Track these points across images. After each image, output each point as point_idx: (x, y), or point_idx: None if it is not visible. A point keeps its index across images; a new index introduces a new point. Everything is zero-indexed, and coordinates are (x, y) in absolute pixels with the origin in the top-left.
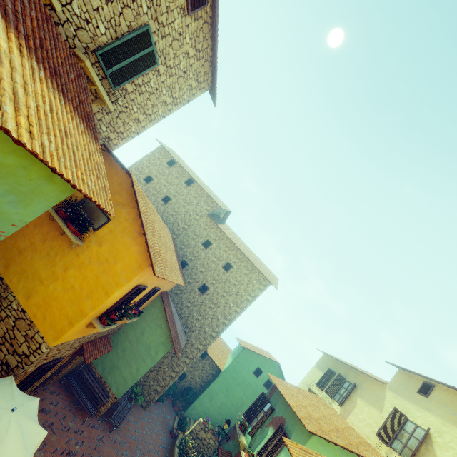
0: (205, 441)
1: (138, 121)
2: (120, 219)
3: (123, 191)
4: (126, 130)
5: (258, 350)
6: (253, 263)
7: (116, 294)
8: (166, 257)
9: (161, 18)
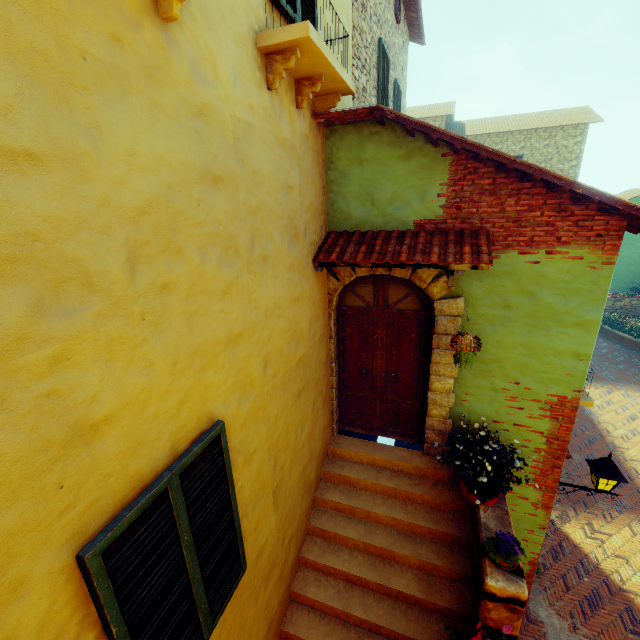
0: (626, 307)
1: None
2: None
3: None
4: None
5: None
6: (547, 127)
7: None
8: None
9: (394, 61)
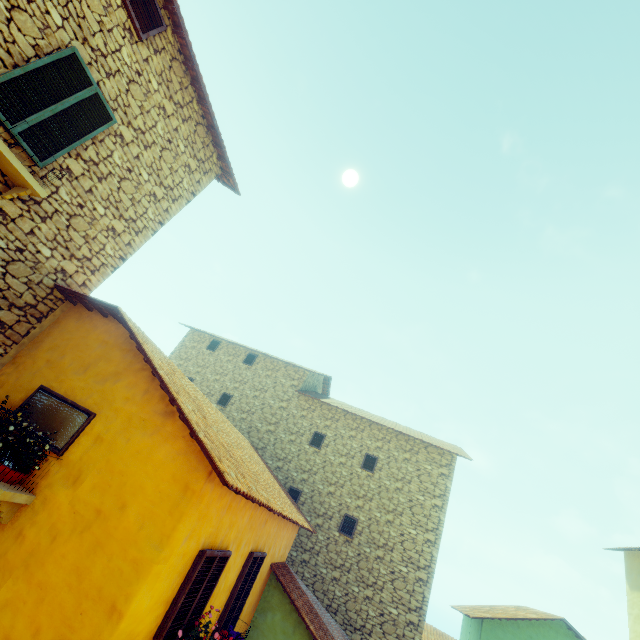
0: None
1: (115, 233)
2: (115, 405)
3: (112, 352)
4: (96, 253)
5: (506, 610)
6: (408, 434)
7: (141, 600)
8: (251, 467)
9: (95, 42)
